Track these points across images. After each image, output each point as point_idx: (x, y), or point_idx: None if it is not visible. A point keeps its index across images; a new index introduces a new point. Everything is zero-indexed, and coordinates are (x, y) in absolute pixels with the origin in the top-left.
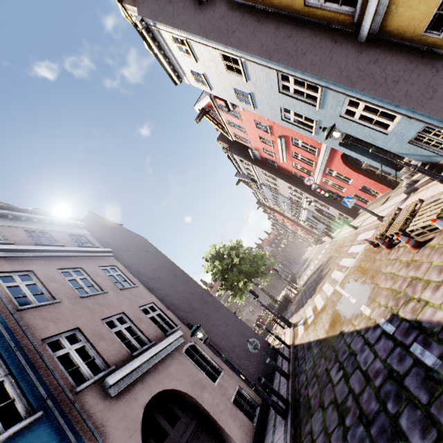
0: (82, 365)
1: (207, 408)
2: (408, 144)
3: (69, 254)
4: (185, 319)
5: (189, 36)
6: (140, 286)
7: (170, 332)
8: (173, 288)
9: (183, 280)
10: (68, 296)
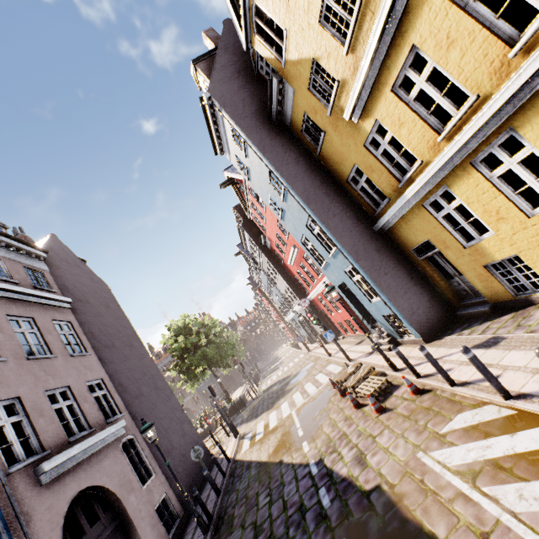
0: (17, 442)
1: (130, 512)
2: (382, 316)
3: (23, 297)
4: (130, 405)
5: (248, 140)
6: (92, 354)
7: (113, 420)
8: (126, 362)
9: (138, 354)
10: (14, 355)
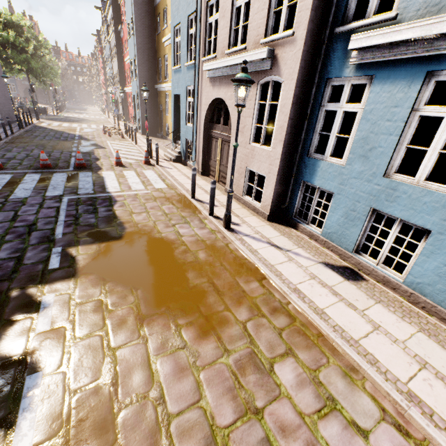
0: None
1: None
2: (138, 119)
3: None
4: None
5: None
6: None
7: None
8: None
9: None
10: None
